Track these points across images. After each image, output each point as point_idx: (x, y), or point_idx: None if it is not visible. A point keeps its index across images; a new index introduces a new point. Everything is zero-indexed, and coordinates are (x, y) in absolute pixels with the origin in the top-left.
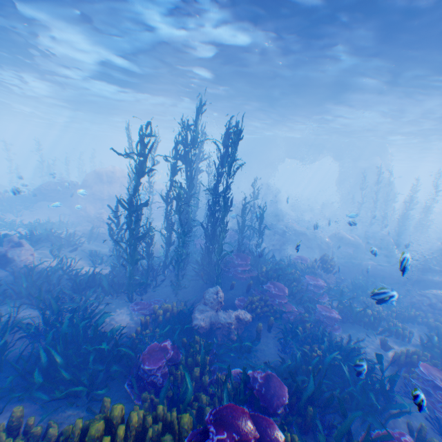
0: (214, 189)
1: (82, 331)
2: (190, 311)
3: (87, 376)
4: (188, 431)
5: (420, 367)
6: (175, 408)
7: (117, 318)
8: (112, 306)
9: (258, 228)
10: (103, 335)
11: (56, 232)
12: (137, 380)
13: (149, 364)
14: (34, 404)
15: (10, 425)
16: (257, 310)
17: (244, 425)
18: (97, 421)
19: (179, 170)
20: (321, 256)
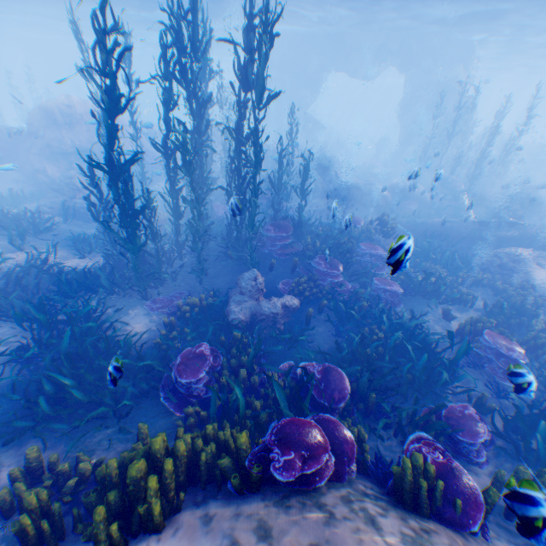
0: (236, 131)
1: (89, 346)
2: (224, 302)
3: (111, 396)
4: (247, 451)
5: (485, 336)
6: (226, 422)
7: (131, 321)
8: (122, 307)
9: (301, 186)
10: (118, 346)
11: (10, 212)
12: (173, 392)
13: (185, 375)
14: (53, 434)
15: (29, 467)
16: (306, 293)
17: (313, 440)
18: (136, 461)
19: (176, 100)
20: (380, 218)
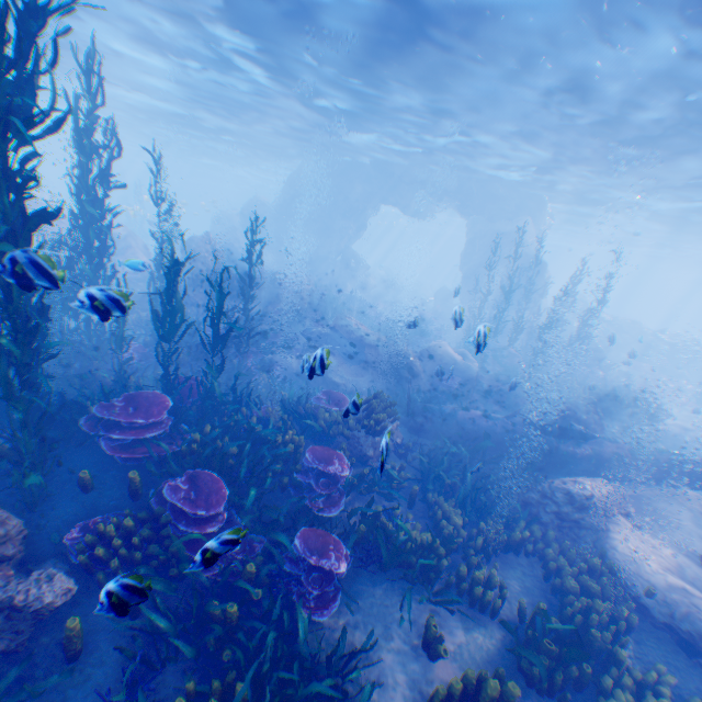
0: None
1: None
2: None
3: None
4: None
5: None
6: None
7: None
8: None
9: (213, 331)
10: None
11: None
12: None
13: None
14: None
15: None
16: (114, 563)
17: None
18: None
19: None
20: (371, 398)
